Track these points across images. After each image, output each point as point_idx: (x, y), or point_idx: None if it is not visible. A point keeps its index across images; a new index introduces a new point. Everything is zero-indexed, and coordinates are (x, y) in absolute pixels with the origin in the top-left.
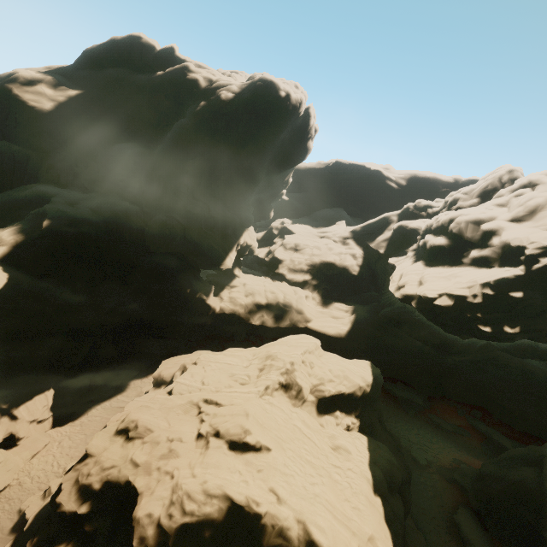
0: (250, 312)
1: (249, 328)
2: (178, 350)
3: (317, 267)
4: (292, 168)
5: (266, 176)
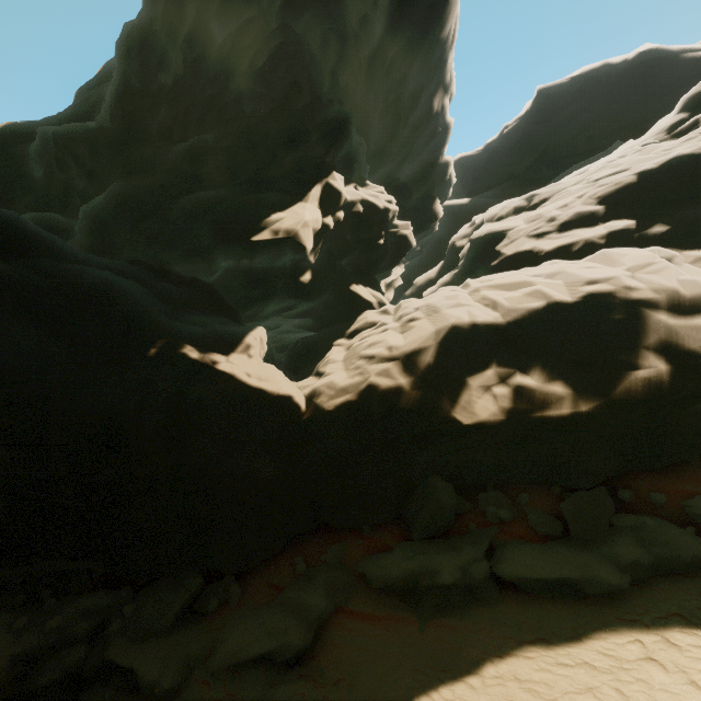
0: (435, 380)
1: (464, 461)
2: (135, 646)
3: (636, 196)
4: (442, 84)
5: (369, 67)
